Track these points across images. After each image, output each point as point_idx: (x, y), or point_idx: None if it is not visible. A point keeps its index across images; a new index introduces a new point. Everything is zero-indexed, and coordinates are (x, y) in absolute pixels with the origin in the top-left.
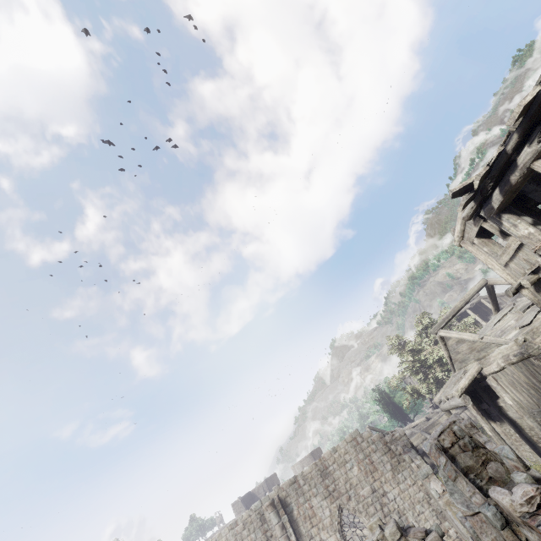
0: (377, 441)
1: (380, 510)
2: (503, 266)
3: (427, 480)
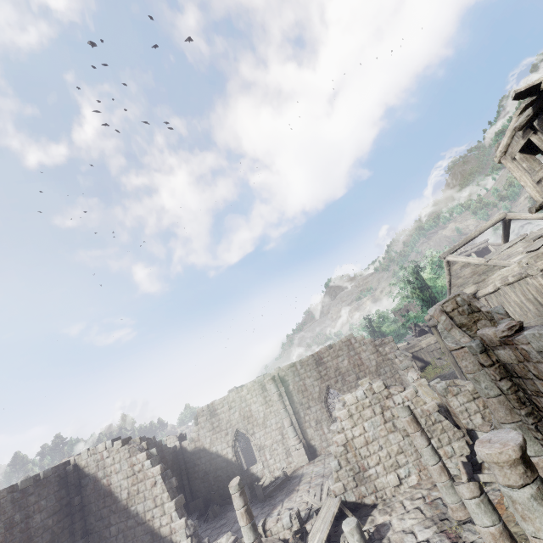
0: (368, 344)
1: None
2: (535, 183)
3: (406, 371)
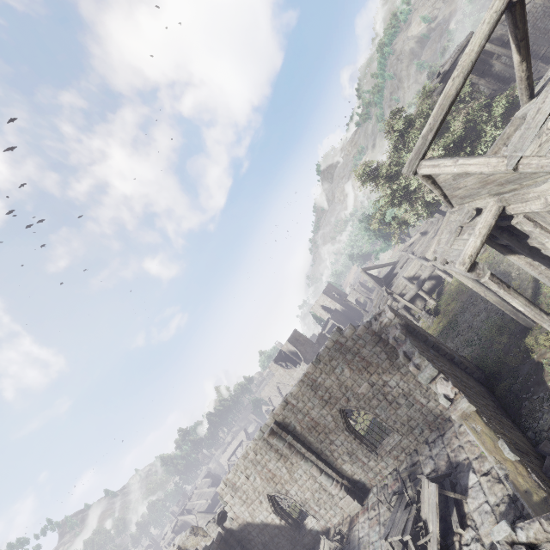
0: (363, 335)
1: (384, 400)
2: None
3: (432, 382)
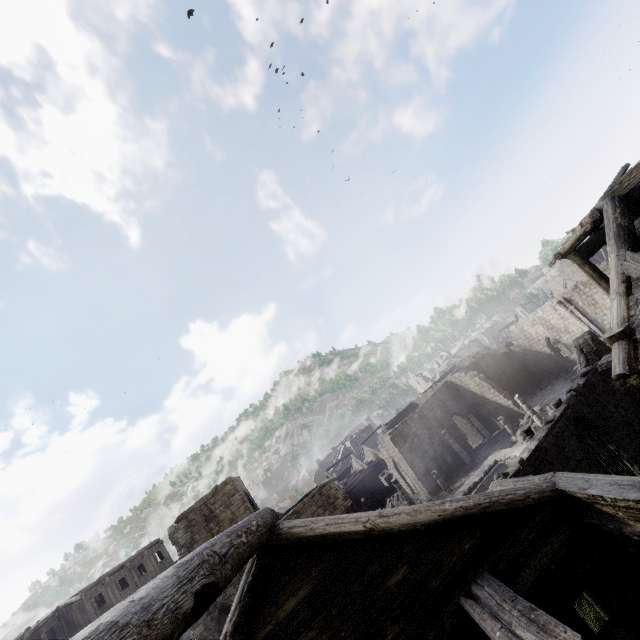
0: None
1: None
2: None
3: None
